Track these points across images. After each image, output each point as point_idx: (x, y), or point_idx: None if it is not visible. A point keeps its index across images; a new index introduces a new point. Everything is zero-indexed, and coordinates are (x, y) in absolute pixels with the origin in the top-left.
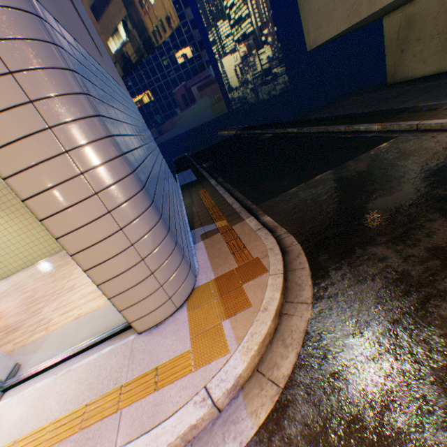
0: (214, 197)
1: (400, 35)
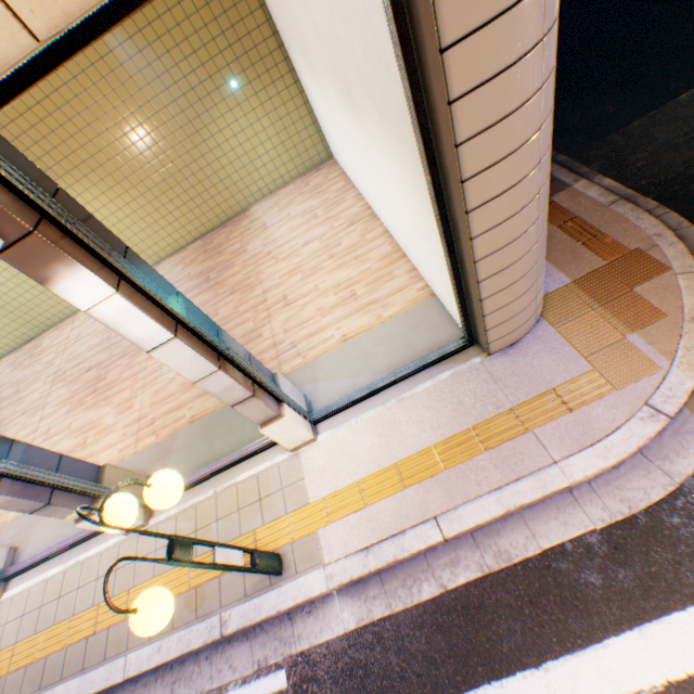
0: None
1: None
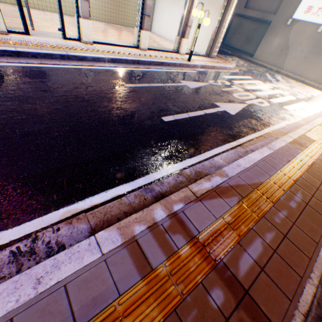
0: None
1: (236, 28)
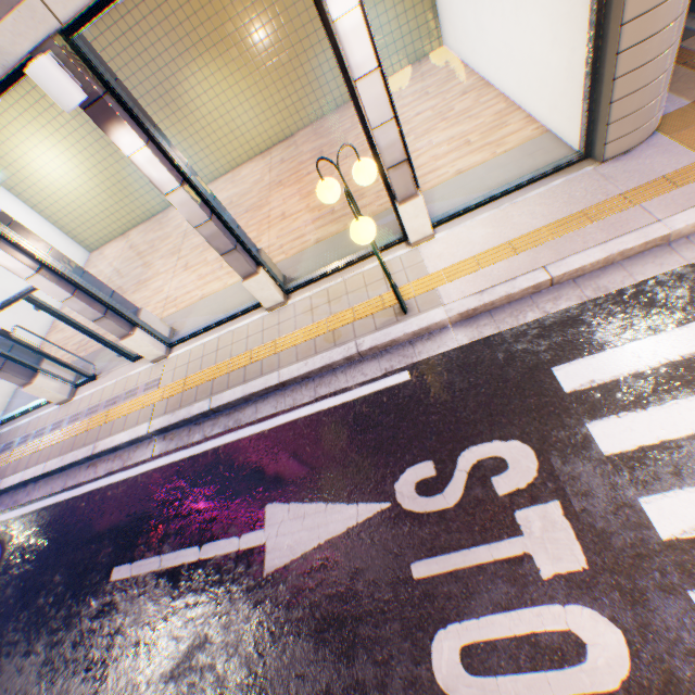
0: None
1: None
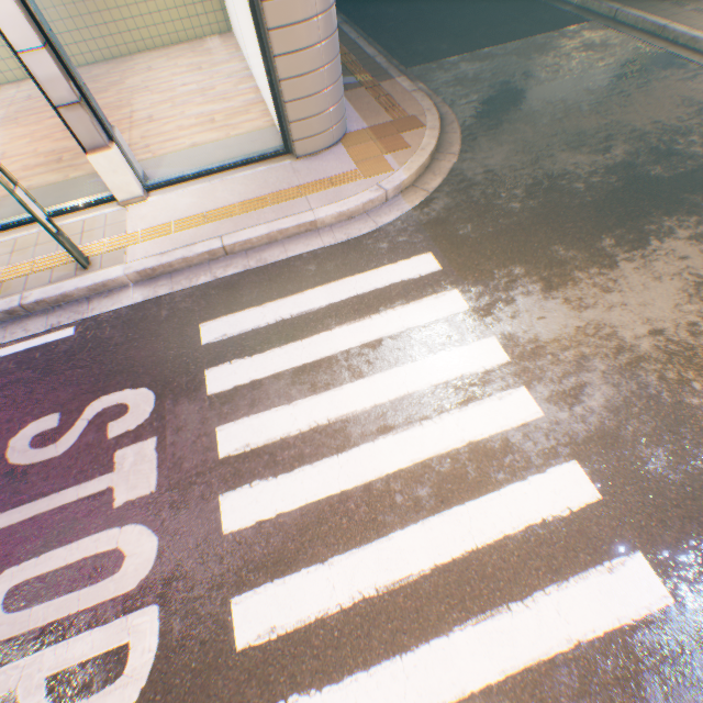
0: (343, 42)
1: None
